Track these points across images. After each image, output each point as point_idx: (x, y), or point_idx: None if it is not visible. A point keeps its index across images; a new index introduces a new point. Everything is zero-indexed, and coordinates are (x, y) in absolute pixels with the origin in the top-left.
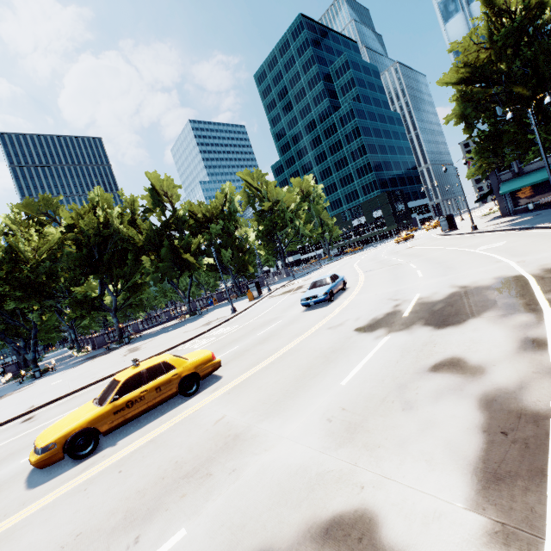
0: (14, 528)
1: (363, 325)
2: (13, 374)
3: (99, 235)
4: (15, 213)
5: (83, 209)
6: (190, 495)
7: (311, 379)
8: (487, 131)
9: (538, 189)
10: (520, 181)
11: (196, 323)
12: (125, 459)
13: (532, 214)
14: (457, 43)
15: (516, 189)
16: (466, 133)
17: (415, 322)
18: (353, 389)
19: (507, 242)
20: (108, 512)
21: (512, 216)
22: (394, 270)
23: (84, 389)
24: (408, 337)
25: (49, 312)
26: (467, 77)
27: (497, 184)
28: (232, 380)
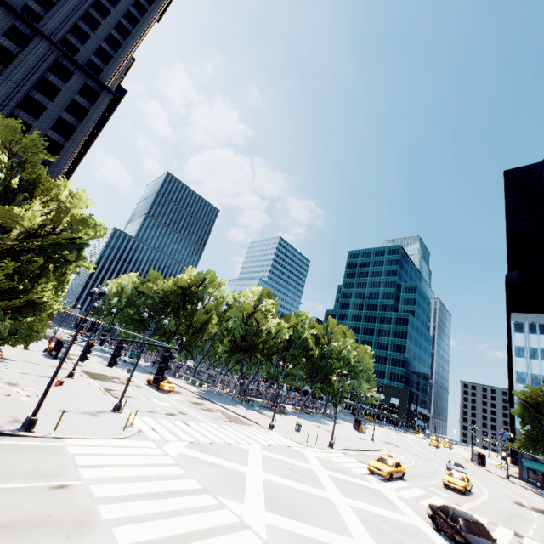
0: (481, 504)
1: (514, 502)
2: (176, 374)
3: (300, 339)
4: (277, 306)
5: (299, 320)
6: (526, 519)
7: (520, 510)
8: (533, 433)
9: (543, 476)
10: (536, 465)
11: (341, 430)
12: (486, 502)
13: (543, 491)
14: (530, 386)
15: (533, 468)
16: (521, 426)
17: (538, 512)
18: (541, 519)
19: (543, 500)
20: (508, 513)
21: (527, 483)
22: (481, 478)
23: (364, 451)
24: (542, 515)
25: (268, 369)
26: (529, 402)
27: (521, 457)
28: (480, 495)
